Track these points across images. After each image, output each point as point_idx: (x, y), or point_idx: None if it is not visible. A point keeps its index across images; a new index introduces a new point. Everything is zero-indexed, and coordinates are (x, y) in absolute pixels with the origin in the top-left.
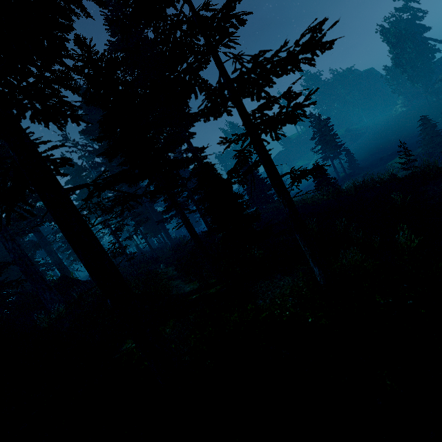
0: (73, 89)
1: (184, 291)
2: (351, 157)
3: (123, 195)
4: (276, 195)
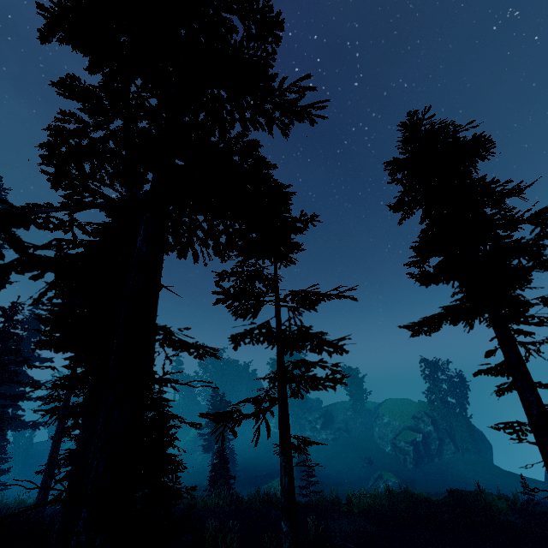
0: (217, 253)
1: None
2: (232, 460)
3: None
4: (281, 455)
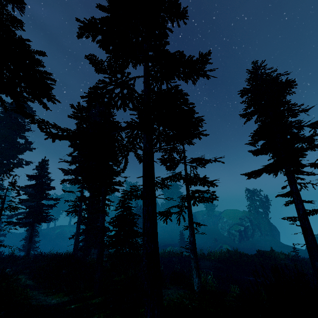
0: (167, 144)
1: (48, 302)
2: None
3: (140, 189)
4: (189, 229)
